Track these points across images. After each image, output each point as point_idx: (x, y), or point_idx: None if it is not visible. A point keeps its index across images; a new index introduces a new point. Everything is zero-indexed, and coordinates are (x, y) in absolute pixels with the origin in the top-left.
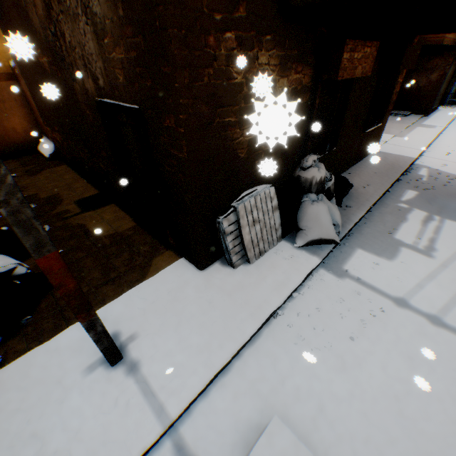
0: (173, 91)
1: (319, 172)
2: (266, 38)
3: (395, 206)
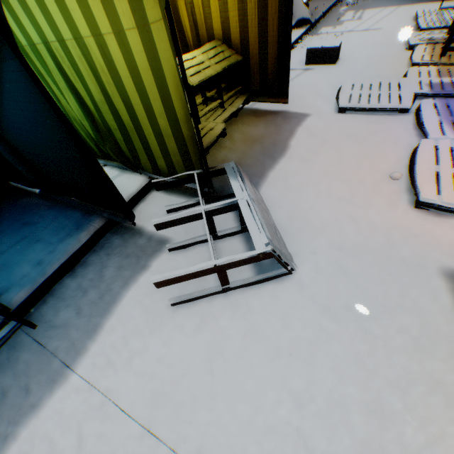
0: None
1: None
2: None
3: (337, 14)
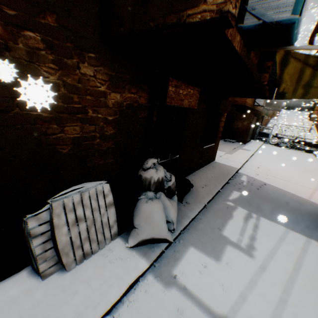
0: None
1: (157, 173)
2: (90, 54)
3: (225, 204)
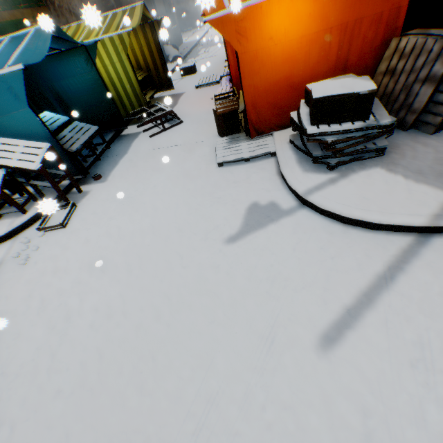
0: (119, 5)
1: None
2: None
3: (197, 51)
